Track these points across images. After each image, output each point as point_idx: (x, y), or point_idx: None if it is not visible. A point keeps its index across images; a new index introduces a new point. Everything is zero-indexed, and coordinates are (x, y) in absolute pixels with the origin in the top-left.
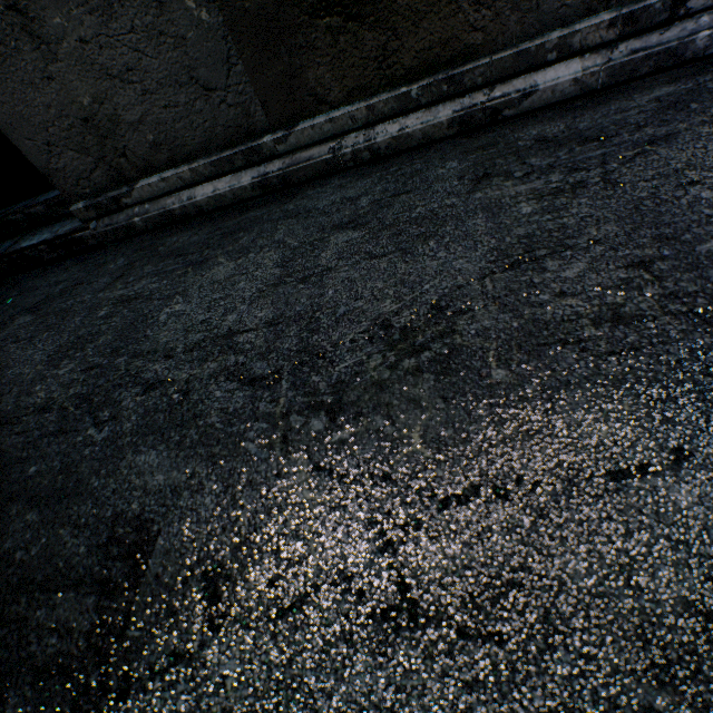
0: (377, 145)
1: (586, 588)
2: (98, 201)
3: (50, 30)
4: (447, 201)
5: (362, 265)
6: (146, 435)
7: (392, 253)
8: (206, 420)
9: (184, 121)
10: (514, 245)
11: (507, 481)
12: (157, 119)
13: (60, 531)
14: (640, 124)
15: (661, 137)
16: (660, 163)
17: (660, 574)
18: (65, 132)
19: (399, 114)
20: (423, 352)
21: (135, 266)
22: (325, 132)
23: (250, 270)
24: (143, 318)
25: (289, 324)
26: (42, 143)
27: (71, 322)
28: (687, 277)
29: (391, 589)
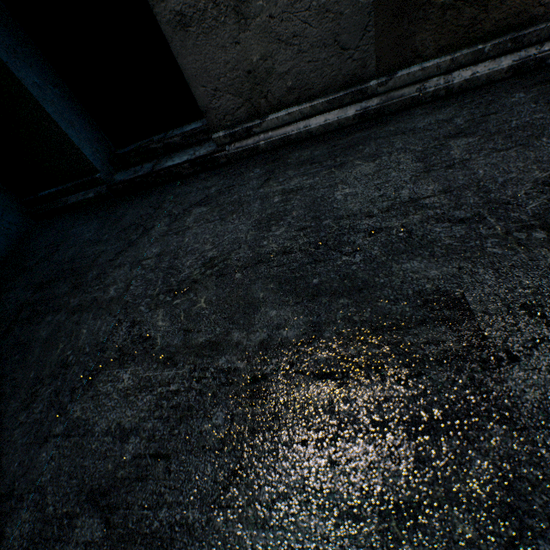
0: (452, 85)
1: None
2: (235, 130)
3: (252, 10)
4: (535, 116)
5: (494, 155)
6: (397, 254)
7: (514, 147)
8: (442, 243)
9: (317, 72)
10: None
11: None
12: (299, 71)
13: (378, 304)
14: None
15: None
16: None
17: None
18: (230, 81)
19: (471, 64)
20: None
21: (276, 172)
22: (415, 77)
23: (392, 166)
24: (320, 199)
25: (461, 191)
26: (211, 89)
27: (251, 207)
28: None
29: None
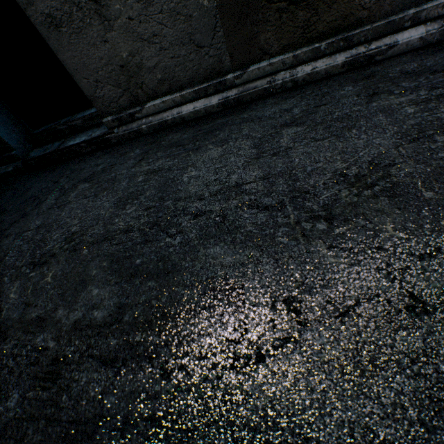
0: (297, 78)
1: None
2: (121, 115)
3: (112, 12)
4: (354, 108)
5: (312, 145)
6: (207, 239)
7: (329, 137)
8: (245, 229)
9: (181, 66)
10: (410, 129)
11: None
12: (165, 65)
13: (175, 289)
14: None
15: None
16: None
17: None
18: (108, 74)
19: (311, 60)
20: (374, 187)
21: (149, 153)
22: (266, 71)
23: (234, 151)
24: (171, 180)
25: (276, 178)
26: (93, 81)
27: (120, 185)
28: None
29: (406, 298)
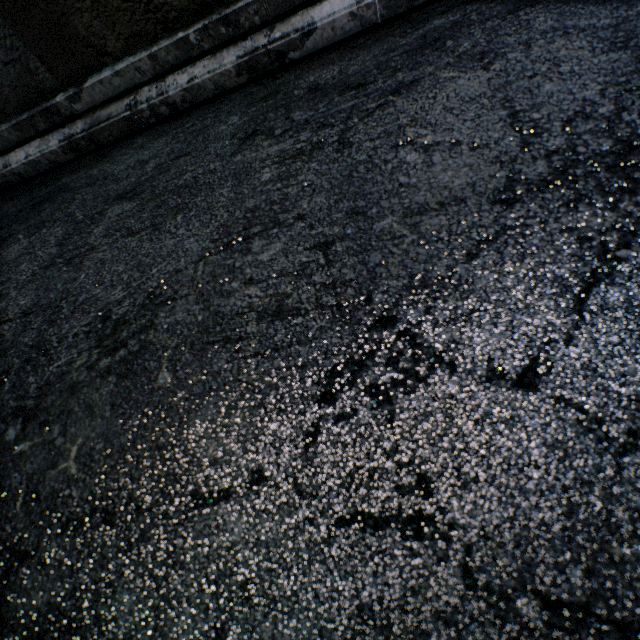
0: (171, 99)
1: (123, 632)
2: None
3: None
4: (212, 165)
5: (118, 244)
6: None
7: (146, 229)
8: None
9: None
10: (239, 221)
11: (118, 505)
12: None
13: None
14: (397, 67)
15: (406, 84)
16: (392, 117)
17: (182, 618)
18: None
19: (186, 62)
20: (120, 350)
21: None
22: (117, 86)
23: (36, 248)
24: None
25: (38, 314)
26: None
27: None
28: (352, 262)
29: None
